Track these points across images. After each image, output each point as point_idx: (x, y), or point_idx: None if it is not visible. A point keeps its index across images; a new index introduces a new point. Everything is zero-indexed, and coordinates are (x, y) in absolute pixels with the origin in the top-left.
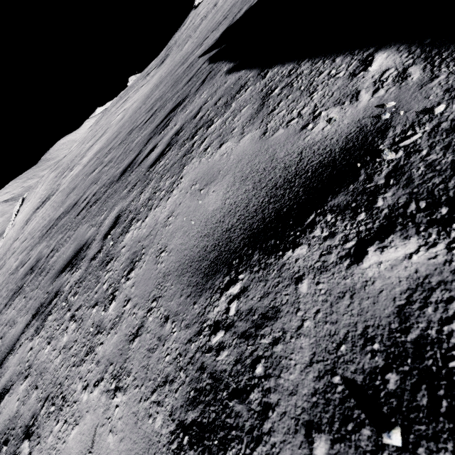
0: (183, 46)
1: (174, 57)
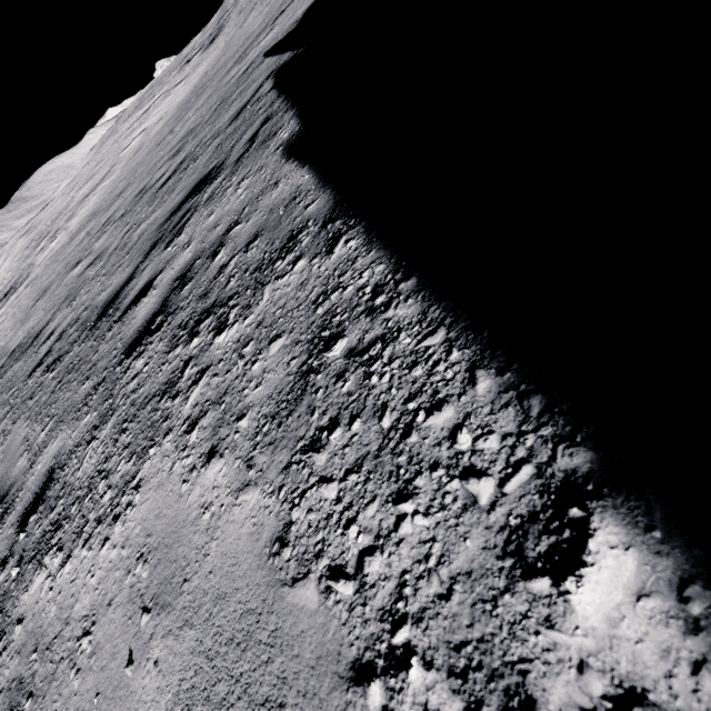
0: (247, 15)
1: (231, 34)
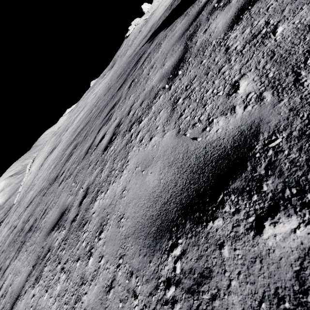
0: (125, 55)
1: (120, 61)
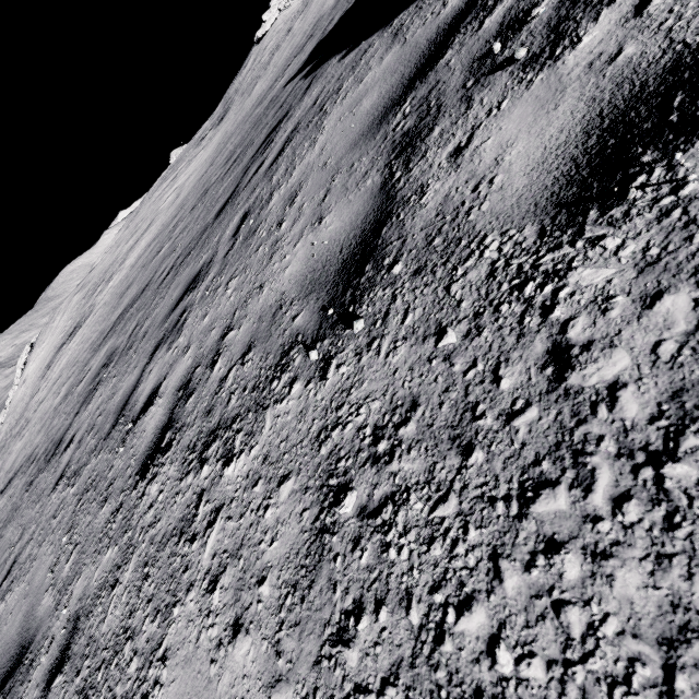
0: (251, 91)
1: (239, 107)
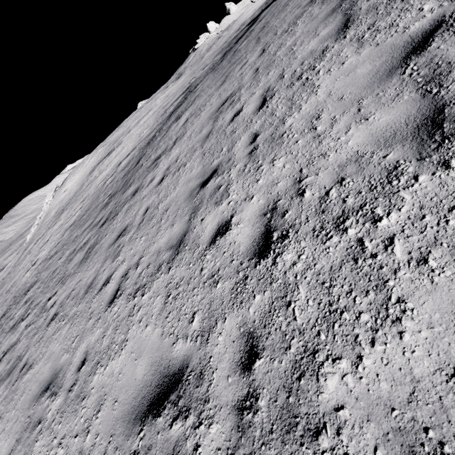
0: (201, 60)
1: (194, 67)
